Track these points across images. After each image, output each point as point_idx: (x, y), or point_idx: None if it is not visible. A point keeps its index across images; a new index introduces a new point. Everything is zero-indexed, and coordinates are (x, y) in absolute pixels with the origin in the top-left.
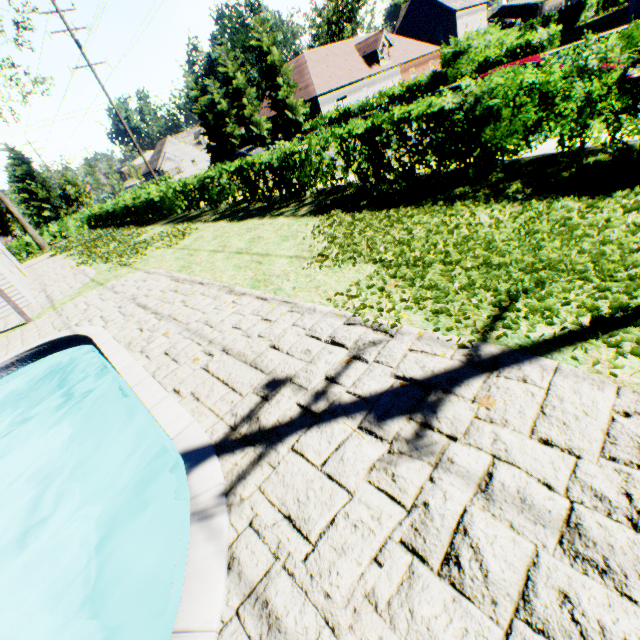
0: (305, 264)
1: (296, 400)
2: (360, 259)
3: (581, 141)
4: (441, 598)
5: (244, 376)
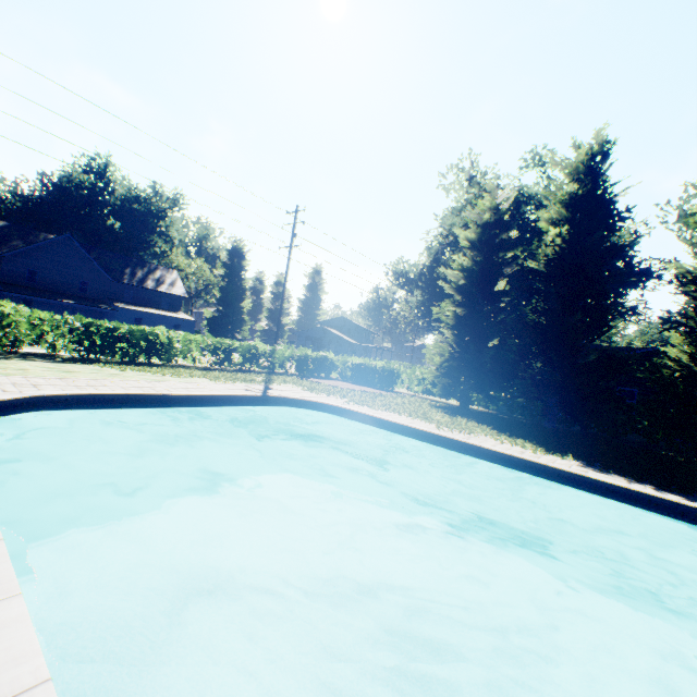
0: (164, 377)
1: (257, 390)
2: (189, 377)
3: (191, 361)
4: (301, 394)
5: (237, 390)
